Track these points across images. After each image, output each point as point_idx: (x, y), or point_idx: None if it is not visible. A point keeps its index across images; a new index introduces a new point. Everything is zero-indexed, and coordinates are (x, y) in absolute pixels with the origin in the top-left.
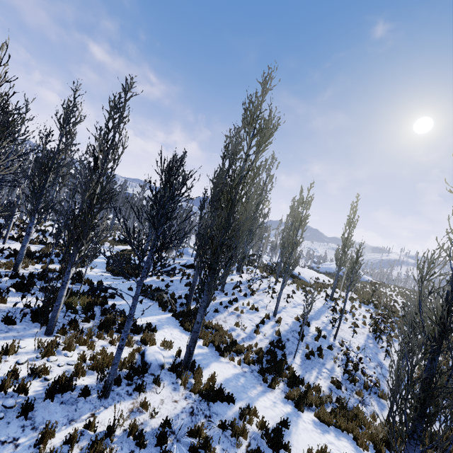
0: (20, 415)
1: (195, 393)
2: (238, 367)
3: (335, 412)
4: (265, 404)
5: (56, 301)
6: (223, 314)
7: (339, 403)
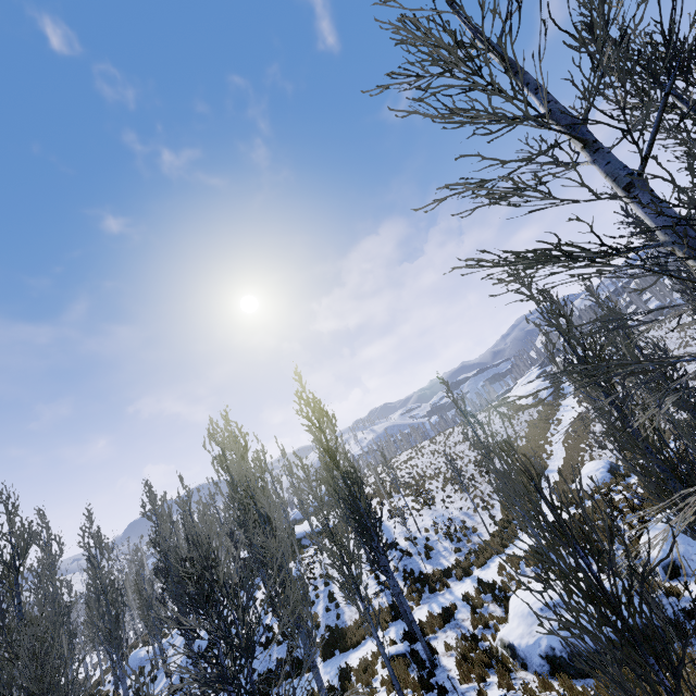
0: (444, 695)
1: (443, 625)
2: (422, 606)
3: (479, 555)
4: (461, 592)
5: (322, 688)
6: (346, 612)
7: (472, 555)
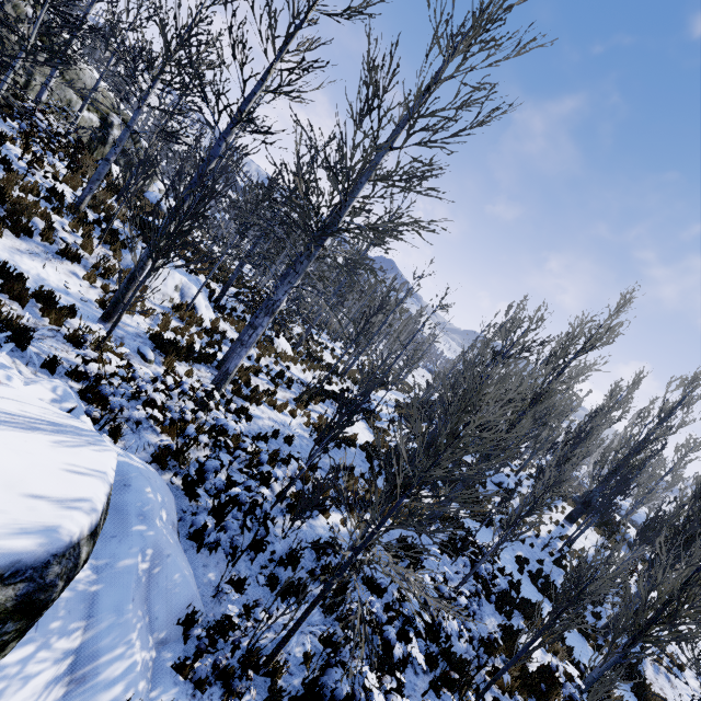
0: None
1: None
2: None
3: None
4: None
5: None
6: (648, 668)
7: None
